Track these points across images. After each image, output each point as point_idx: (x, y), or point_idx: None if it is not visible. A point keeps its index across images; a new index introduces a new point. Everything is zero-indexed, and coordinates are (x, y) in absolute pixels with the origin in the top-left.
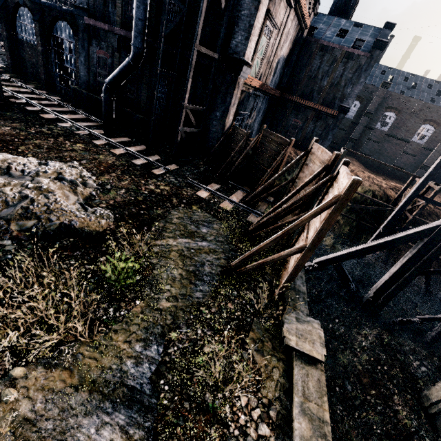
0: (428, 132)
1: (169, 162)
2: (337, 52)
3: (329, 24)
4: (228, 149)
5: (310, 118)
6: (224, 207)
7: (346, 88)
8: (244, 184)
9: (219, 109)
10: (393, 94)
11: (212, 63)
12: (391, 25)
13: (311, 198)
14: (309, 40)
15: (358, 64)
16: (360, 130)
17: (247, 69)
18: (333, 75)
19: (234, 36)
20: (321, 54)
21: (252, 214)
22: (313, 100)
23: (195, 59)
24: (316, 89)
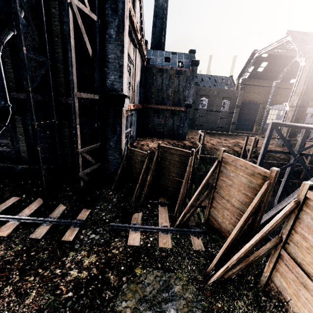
0: (227, 104)
1: (77, 209)
2: (170, 71)
3: (156, 55)
4: (131, 170)
5: (168, 116)
6: (165, 246)
7: (184, 92)
8: (158, 195)
9: (111, 139)
10: (201, 87)
11: (92, 102)
12: (193, 51)
13: (261, 214)
14: (149, 67)
15: (186, 76)
16: (191, 112)
17: (127, 100)
18: (173, 86)
19: (107, 77)
20: (160, 74)
21: (192, 236)
22: (166, 104)
23: (77, 106)
24: (165, 97)
